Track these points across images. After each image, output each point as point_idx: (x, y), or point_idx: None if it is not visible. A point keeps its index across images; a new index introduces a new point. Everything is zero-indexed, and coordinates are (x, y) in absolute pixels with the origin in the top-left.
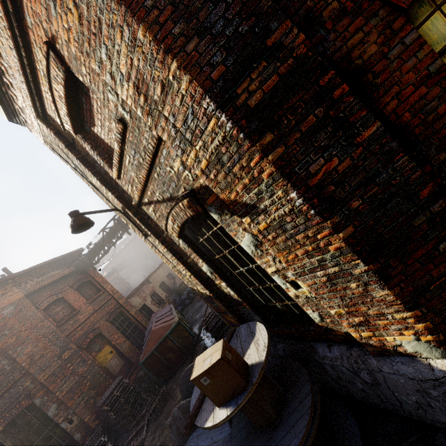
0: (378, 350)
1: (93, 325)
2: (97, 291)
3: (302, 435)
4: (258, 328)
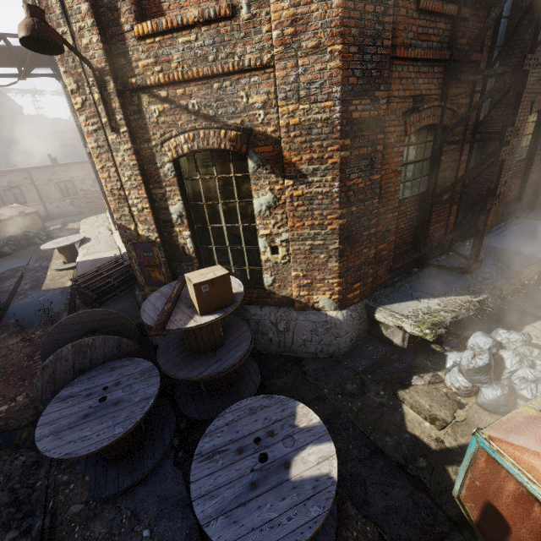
0: (302, 306)
1: None
2: None
3: (245, 349)
4: None
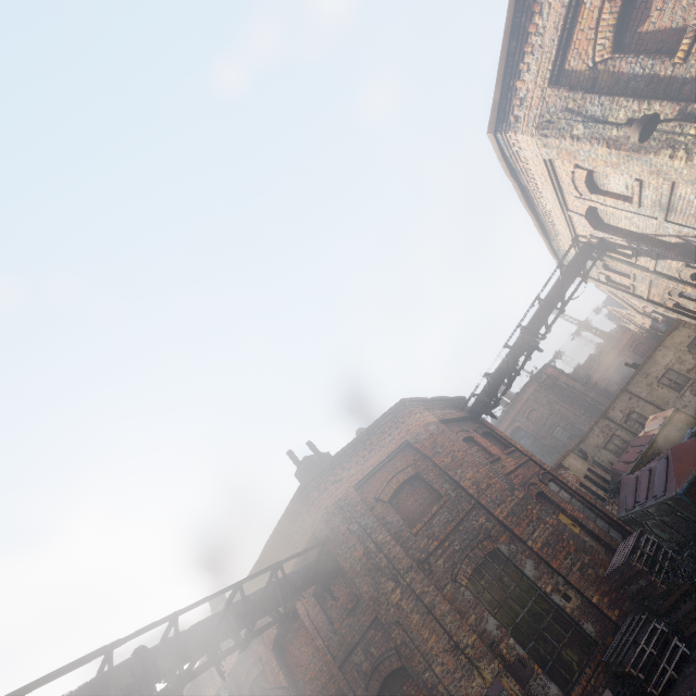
0: None
1: (527, 479)
2: (504, 448)
3: None
4: None
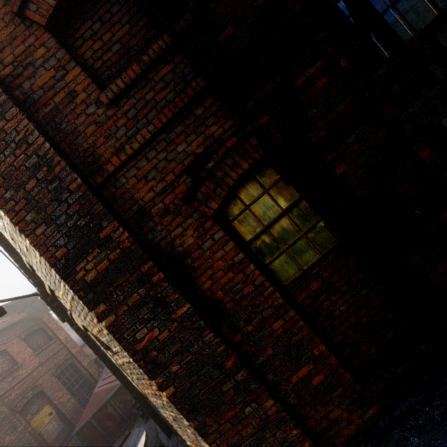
0: None
1: (35, 381)
2: (48, 340)
3: None
4: (141, 441)
